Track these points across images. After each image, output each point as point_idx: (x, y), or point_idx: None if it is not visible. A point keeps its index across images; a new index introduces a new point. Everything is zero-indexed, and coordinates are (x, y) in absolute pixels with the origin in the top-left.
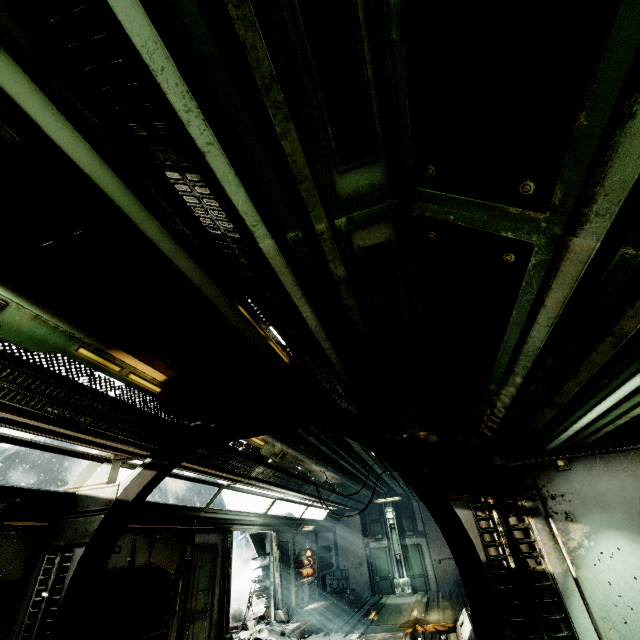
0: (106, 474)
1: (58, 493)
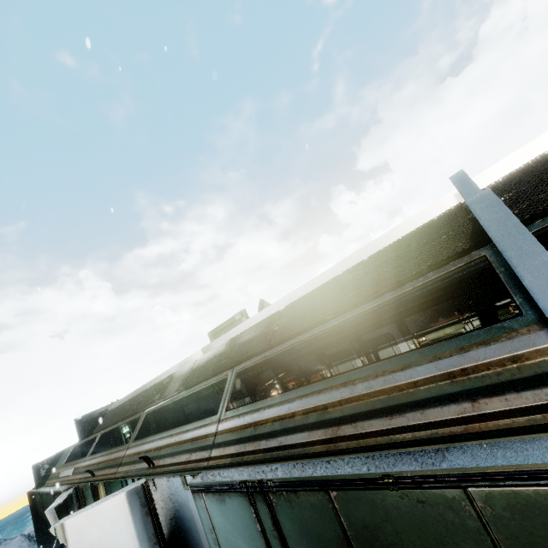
0: None
1: None
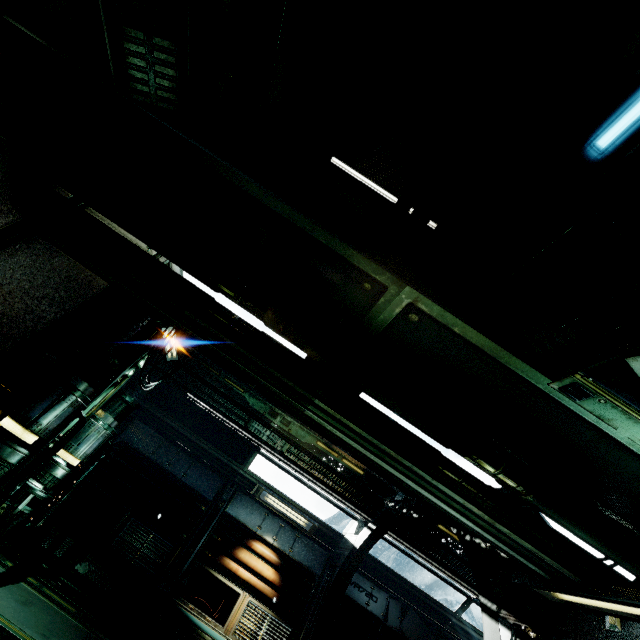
0: (355, 528)
1: (335, 531)
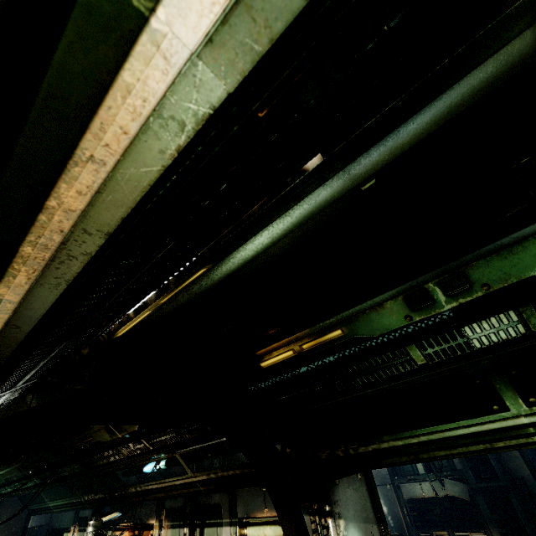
0: None
1: None
